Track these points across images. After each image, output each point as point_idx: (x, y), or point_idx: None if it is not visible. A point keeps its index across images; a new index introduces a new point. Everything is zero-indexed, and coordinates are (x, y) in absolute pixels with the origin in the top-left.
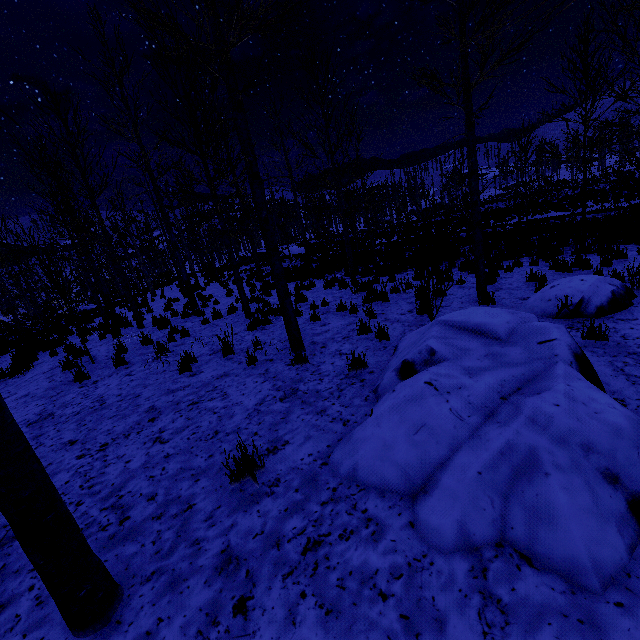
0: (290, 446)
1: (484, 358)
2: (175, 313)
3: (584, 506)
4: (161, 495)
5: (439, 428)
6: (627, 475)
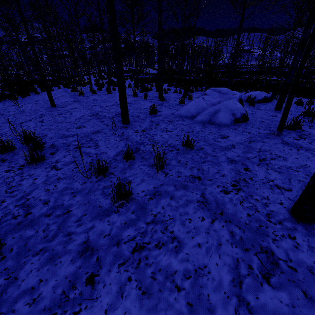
0: (163, 111)
1: (218, 96)
2: (103, 84)
3: (226, 116)
4: (130, 114)
5: (202, 106)
6: (236, 115)
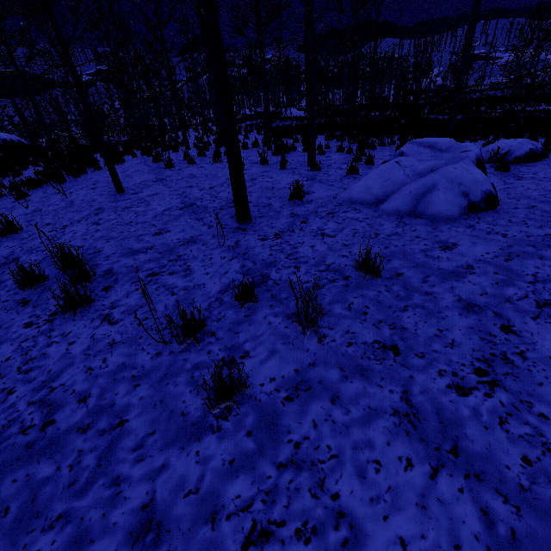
0: (316, 193)
1: (429, 157)
2: (209, 144)
3: (449, 200)
4: (254, 201)
5: (396, 180)
6: (472, 195)
